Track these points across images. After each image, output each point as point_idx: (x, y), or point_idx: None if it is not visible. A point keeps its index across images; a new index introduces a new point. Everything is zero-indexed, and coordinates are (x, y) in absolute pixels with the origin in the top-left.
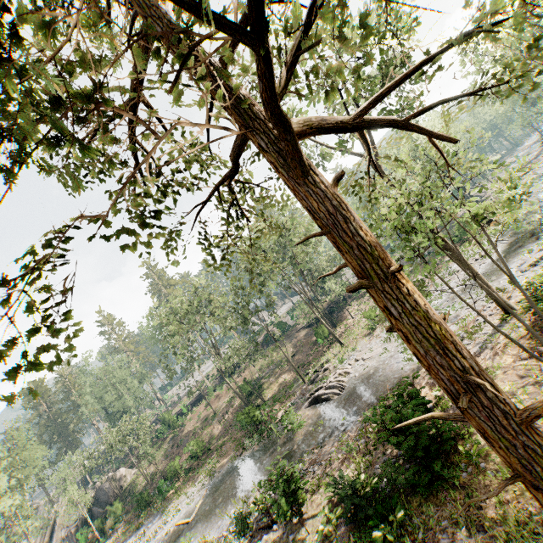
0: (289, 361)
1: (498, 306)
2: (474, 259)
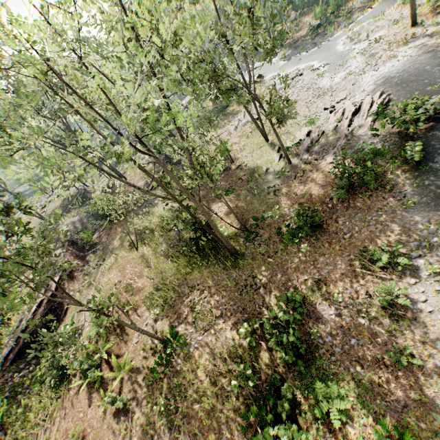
0: (279, 138)
1: (413, 21)
2: (292, 76)
